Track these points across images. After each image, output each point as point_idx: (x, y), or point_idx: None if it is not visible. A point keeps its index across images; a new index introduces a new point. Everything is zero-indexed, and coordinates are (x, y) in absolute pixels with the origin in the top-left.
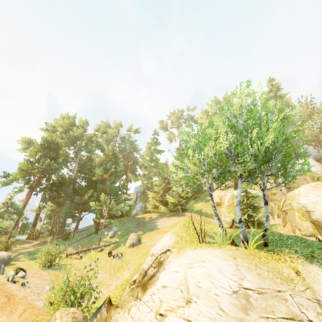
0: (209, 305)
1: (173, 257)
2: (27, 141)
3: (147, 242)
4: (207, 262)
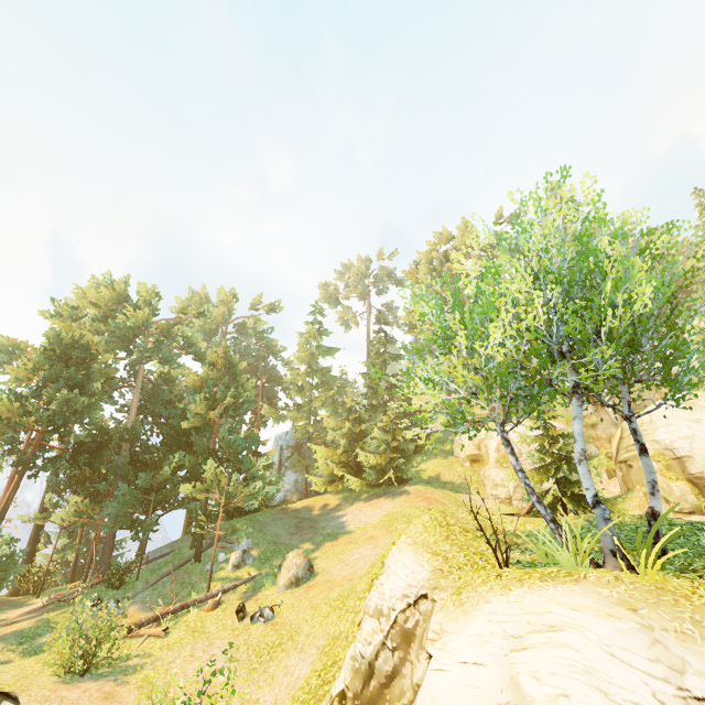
0: None
1: (446, 617)
2: (7, 345)
3: (330, 569)
4: (565, 629)
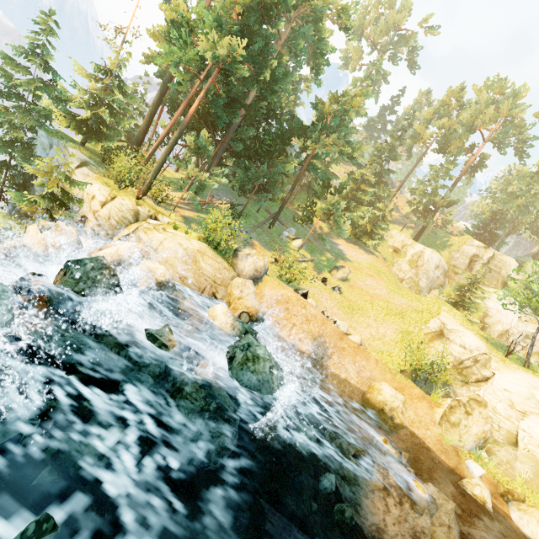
0: None
1: (500, 366)
2: None
3: (356, 281)
4: None
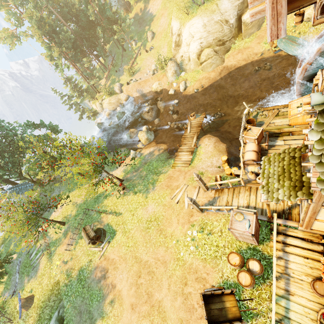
0: (198, 34)
1: (183, 29)
2: (5, 35)
3: (157, 30)
4: (194, 24)
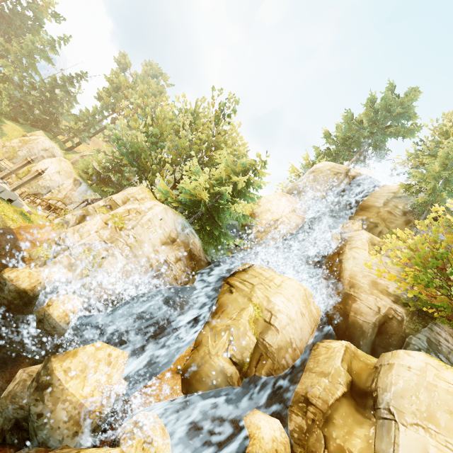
0: None
1: None
2: None
3: None
4: None
